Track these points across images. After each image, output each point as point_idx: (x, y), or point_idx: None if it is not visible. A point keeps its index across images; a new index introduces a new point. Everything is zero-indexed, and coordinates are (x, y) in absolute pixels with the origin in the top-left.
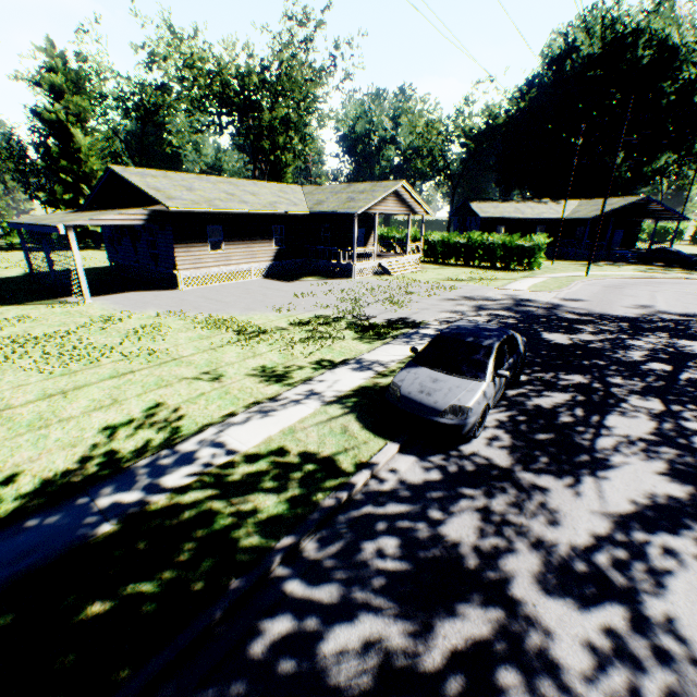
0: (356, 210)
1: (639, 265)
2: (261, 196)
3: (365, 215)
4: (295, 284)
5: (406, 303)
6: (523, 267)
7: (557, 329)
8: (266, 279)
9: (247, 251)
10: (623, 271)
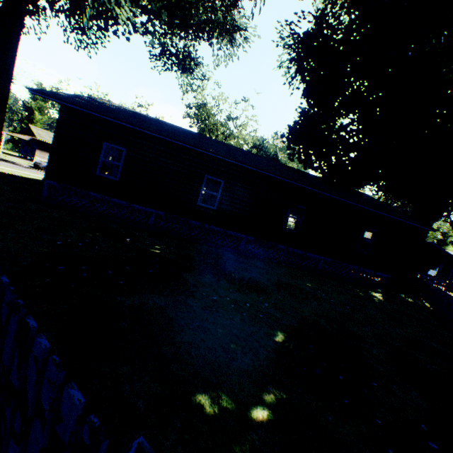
0: None
1: None
2: None
3: None
4: None
5: None
6: None
7: None
8: None
9: None
10: None
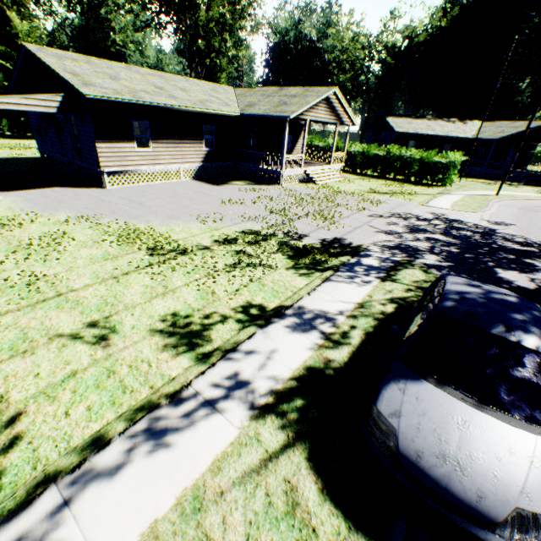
0: (289, 114)
1: (534, 186)
2: (192, 93)
3: (293, 121)
4: (223, 188)
5: (337, 218)
6: (436, 182)
7: (508, 264)
8: (195, 180)
9: (176, 150)
10: (526, 192)
